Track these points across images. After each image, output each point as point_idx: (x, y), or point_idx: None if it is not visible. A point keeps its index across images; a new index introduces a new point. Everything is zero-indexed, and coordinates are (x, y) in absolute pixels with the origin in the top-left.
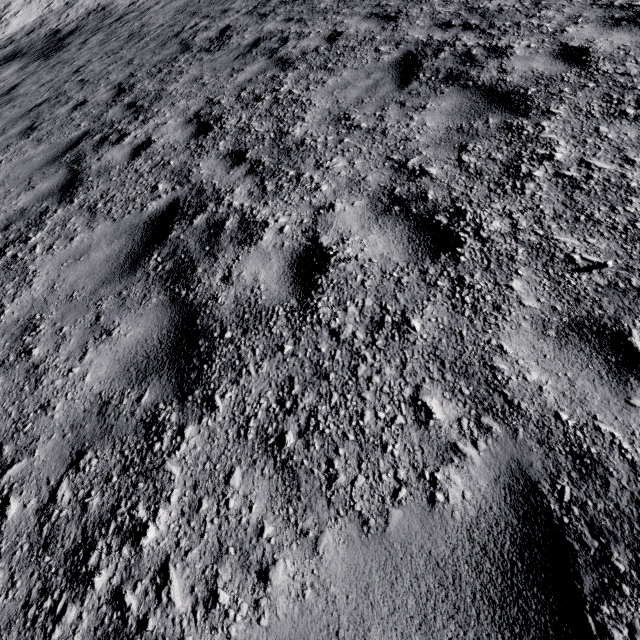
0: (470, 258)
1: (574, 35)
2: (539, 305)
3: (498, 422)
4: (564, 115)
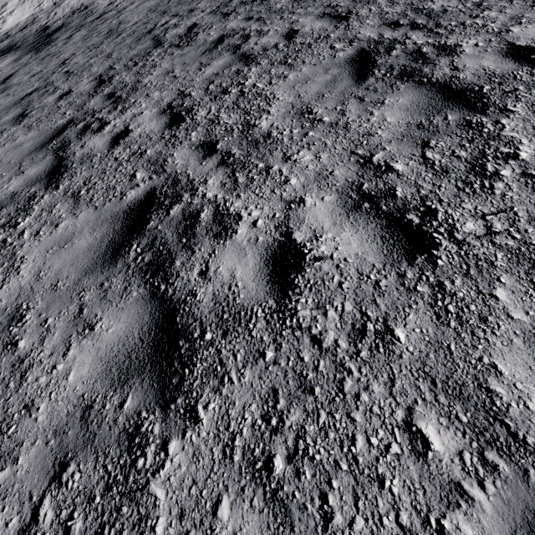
0: (448, 262)
1: (519, 35)
2: (529, 319)
3: (504, 459)
4: (522, 113)
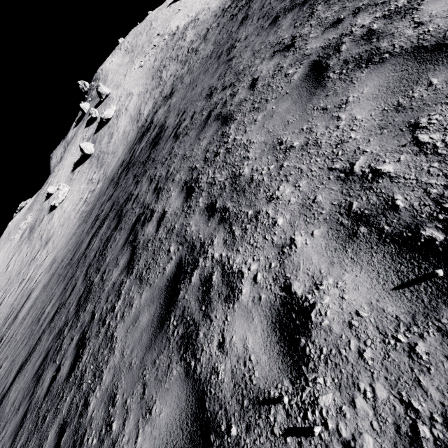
0: None
1: None
2: None
3: None
4: None
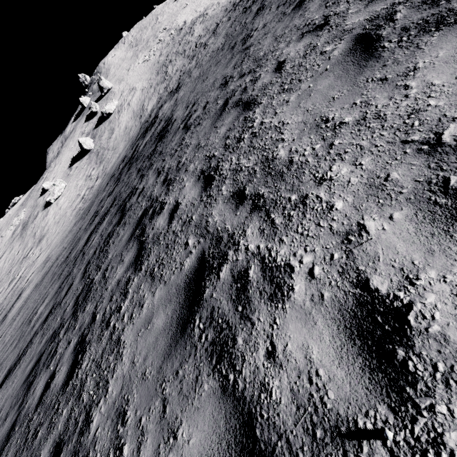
0: None
1: None
2: None
3: None
4: None
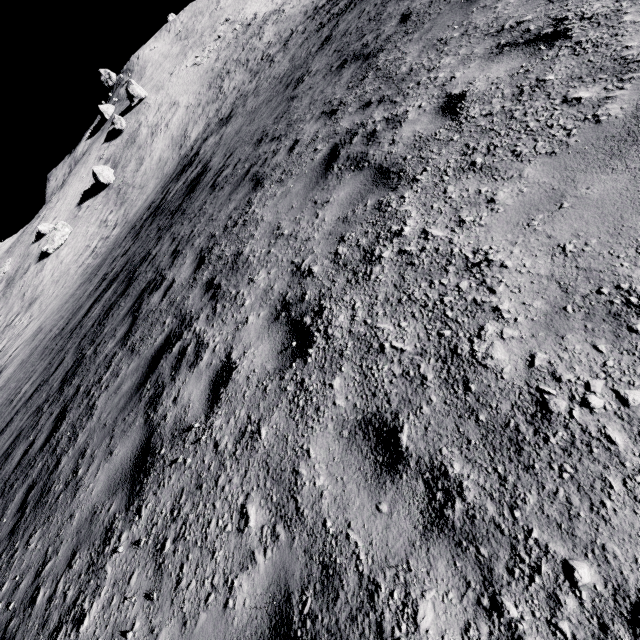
0: None
1: None
2: None
3: None
4: None
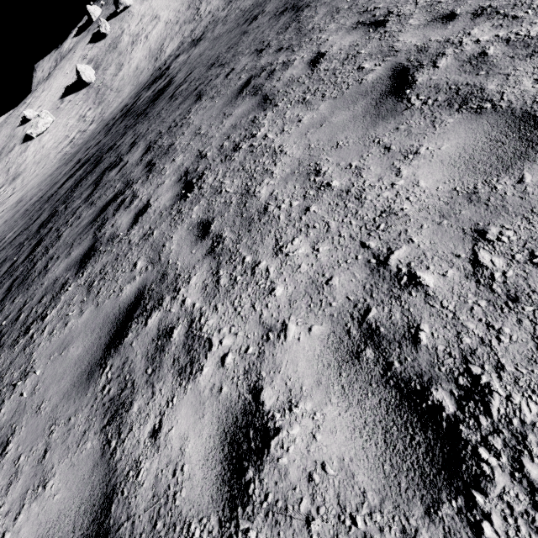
0: None
1: None
2: None
3: None
4: None
